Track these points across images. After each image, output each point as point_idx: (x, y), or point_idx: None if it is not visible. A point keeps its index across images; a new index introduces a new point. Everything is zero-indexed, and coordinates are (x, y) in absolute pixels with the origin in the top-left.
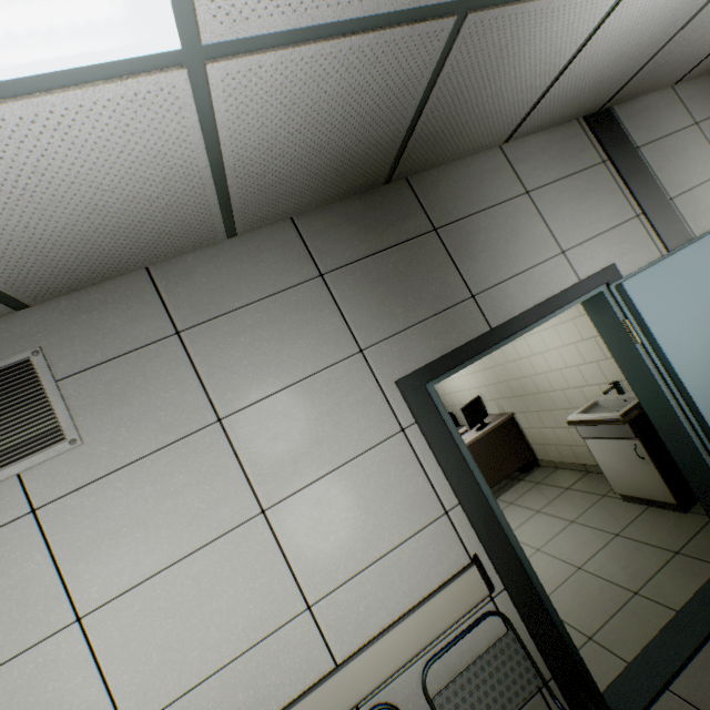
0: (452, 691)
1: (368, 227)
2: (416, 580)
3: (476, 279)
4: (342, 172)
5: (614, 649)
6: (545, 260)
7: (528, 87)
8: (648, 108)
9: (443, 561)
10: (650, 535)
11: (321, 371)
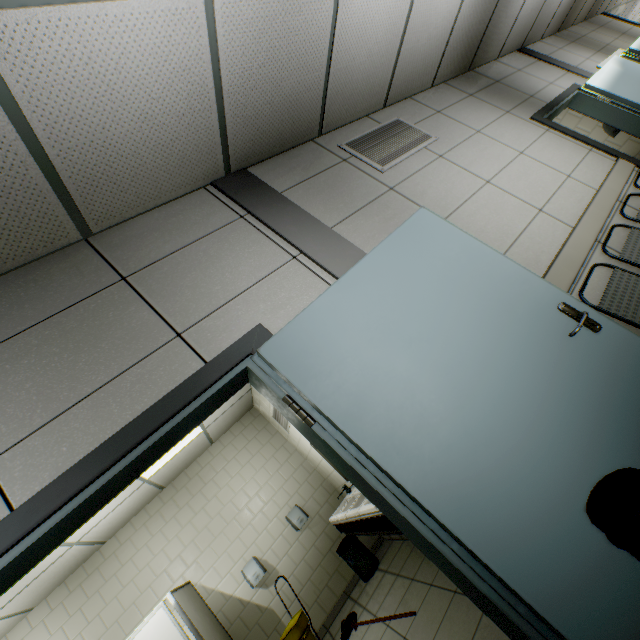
0: None
1: (473, 83)
2: (600, 168)
3: (527, 92)
4: (465, 52)
5: None
6: (546, 86)
7: (511, 17)
8: (537, 47)
9: (605, 163)
10: None
11: (499, 118)
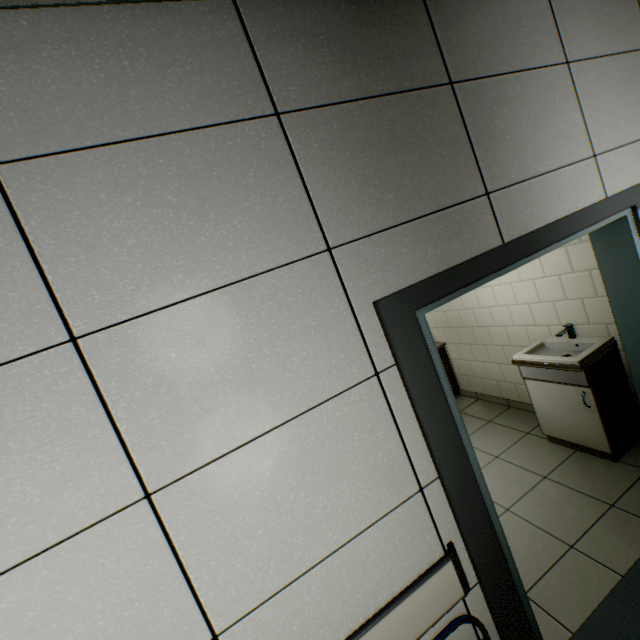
0: None
1: (358, 53)
2: (373, 582)
3: (494, 169)
4: None
5: (553, 612)
6: (574, 161)
7: None
8: None
9: (410, 554)
10: (581, 482)
11: (263, 272)
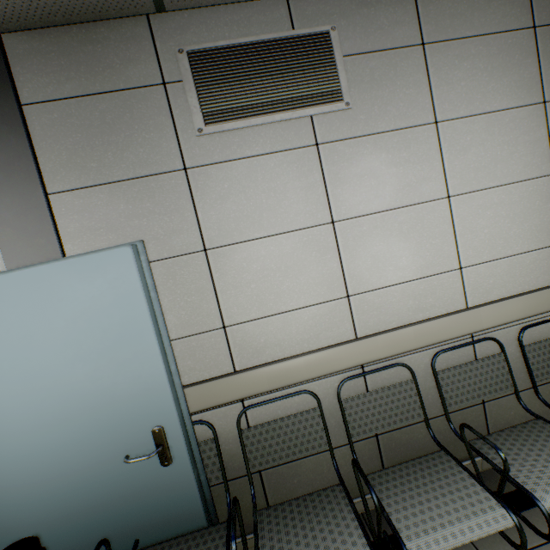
0: (537, 347)
1: None
2: (528, 279)
3: None
4: None
5: None
6: None
7: None
8: None
9: (549, 274)
10: None
11: (511, 109)
